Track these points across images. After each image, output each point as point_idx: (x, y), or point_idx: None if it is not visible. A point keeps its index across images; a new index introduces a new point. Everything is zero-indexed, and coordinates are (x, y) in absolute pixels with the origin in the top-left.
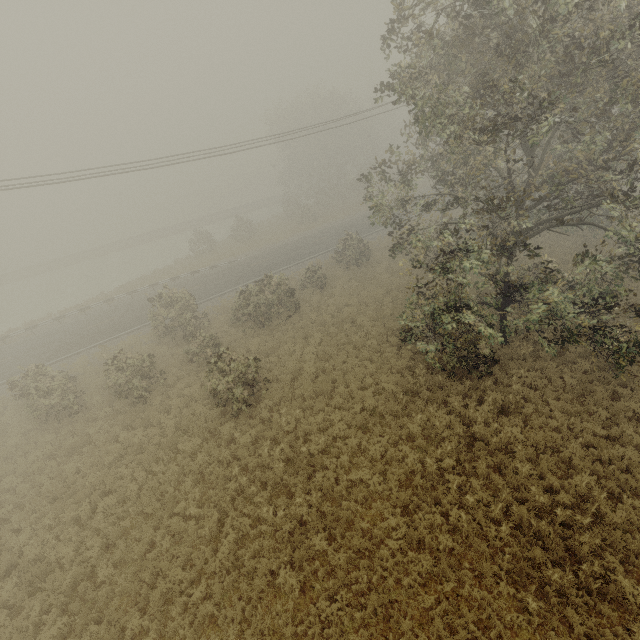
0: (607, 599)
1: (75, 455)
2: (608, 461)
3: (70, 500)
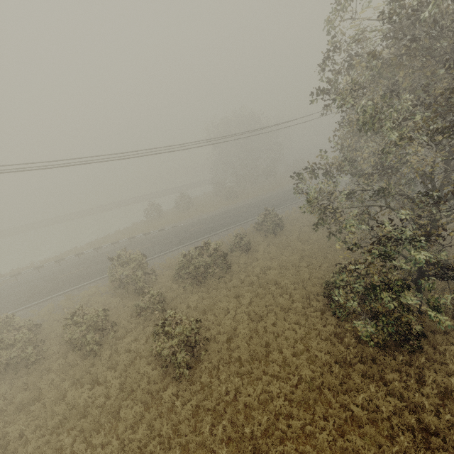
0: None
1: (22, 413)
2: None
3: None
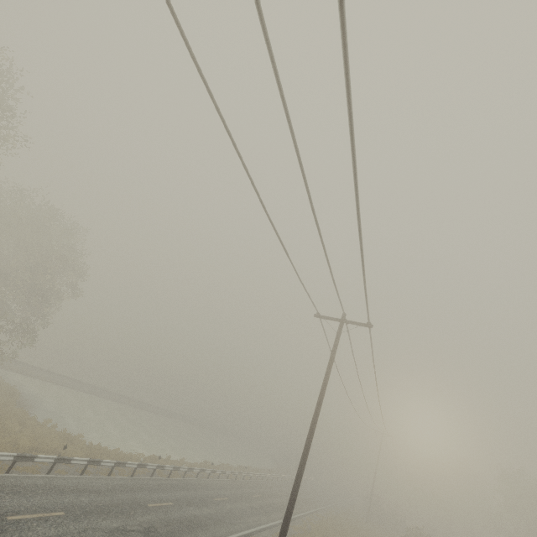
0: None
1: None
2: None
3: None
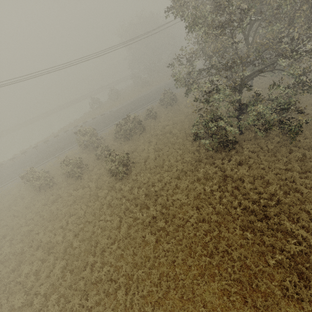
0: (280, 231)
1: (55, 203)
2: (285, 179)
3: (57, 220)
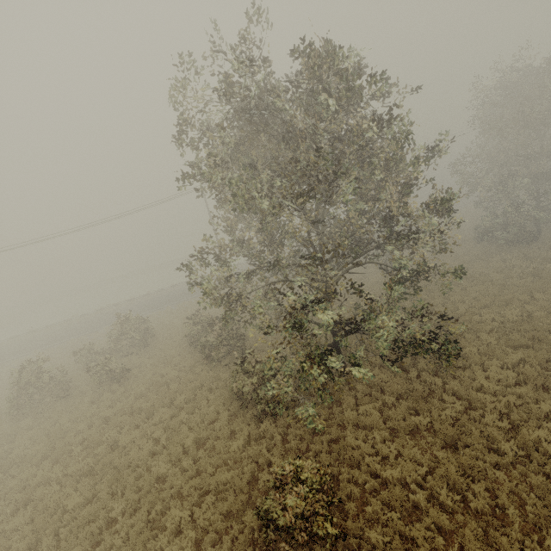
0: None
1: None
2: None
3: None
